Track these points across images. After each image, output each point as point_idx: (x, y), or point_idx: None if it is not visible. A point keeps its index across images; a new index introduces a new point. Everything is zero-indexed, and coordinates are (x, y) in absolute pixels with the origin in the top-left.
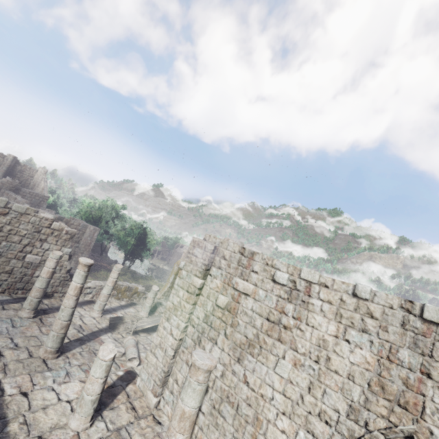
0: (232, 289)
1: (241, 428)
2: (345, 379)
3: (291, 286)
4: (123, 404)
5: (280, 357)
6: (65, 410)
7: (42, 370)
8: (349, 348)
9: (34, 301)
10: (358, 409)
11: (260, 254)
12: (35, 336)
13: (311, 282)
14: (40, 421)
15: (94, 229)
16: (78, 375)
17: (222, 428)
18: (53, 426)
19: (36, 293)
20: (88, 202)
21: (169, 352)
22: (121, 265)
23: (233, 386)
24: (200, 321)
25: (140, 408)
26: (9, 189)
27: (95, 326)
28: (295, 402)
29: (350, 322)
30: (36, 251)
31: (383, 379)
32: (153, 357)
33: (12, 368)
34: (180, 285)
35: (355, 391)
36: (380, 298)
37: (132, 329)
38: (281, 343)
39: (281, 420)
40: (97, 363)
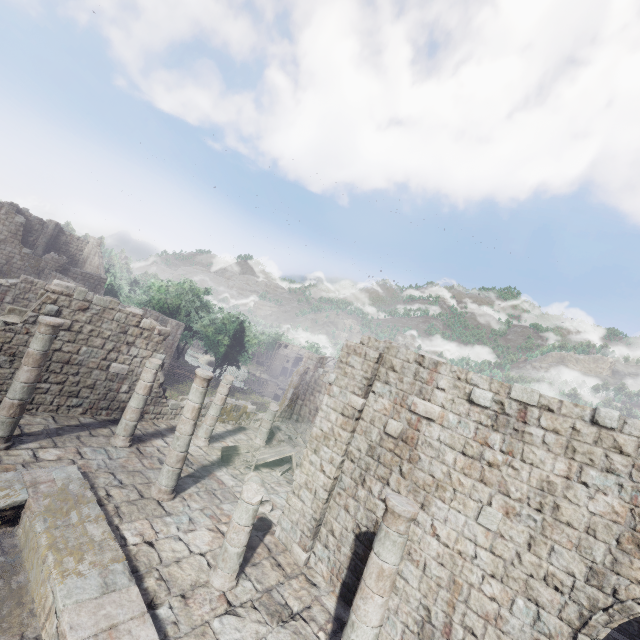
0: (407, 411)
1: (432, 593)
2: (582, 534)
3: (497, 409)
4: (266, 559)
5: (485, 503)
6: (201, 565)
7: (161, 515)
8: (587, 493)
9: (130, 425)
10: (602, 572)
11: (447, 364)
12: (138, 471)
13: (526, 405)
14: (177, 577)
15: (177, 325)
16: (203, 522)
17: (404, 593)
18: (193, 584)
19: (132, 414)
20: (159, 285)
21: (320, 494)
22: (232, 377)
23: (417, 540)
24: (362, 454)
25: (287, 565)
26: (55, 270)
27: (205, 459)
28: (509, 562)
29: (588, 459)
30: (122, 358)
31: (639, 535)
32: (298, 500)
33: (126, 511)
34: (330, 405)
35: (598, 549)
36: (633, 427)
37: (252, 463)
38: (485, 485)
39: (489, 584)
40: (241, 507)
